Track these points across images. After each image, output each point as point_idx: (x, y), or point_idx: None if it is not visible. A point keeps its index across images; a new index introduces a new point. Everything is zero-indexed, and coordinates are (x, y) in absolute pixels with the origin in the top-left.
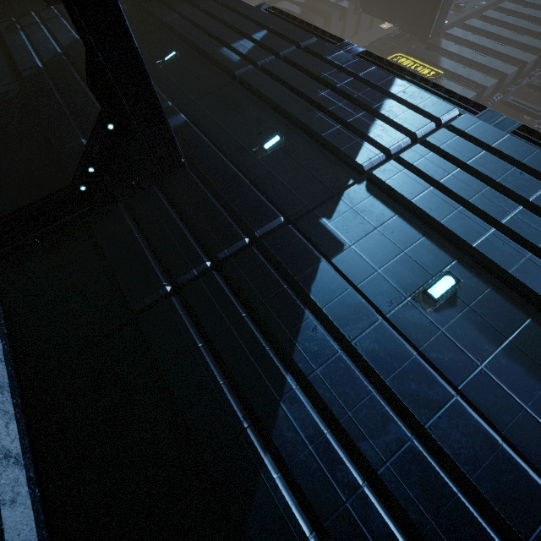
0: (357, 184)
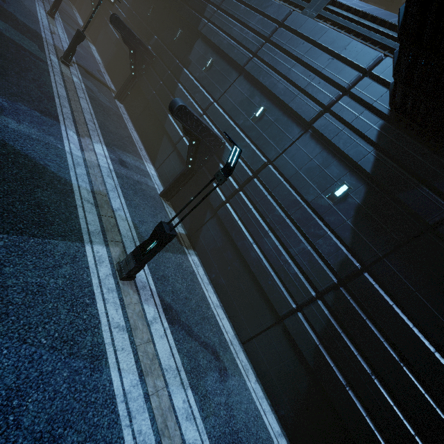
0: (199, 38)
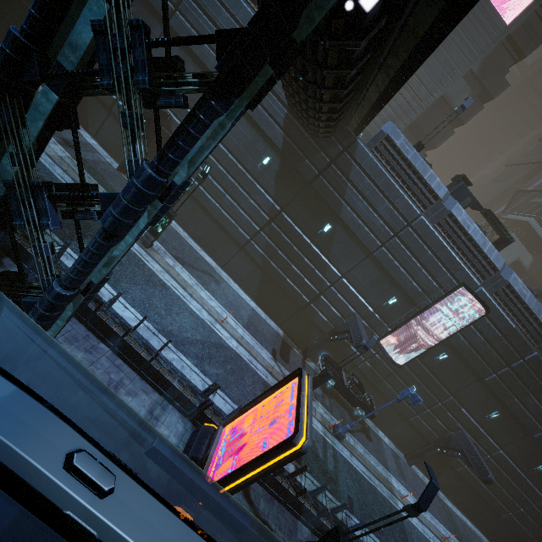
0: None
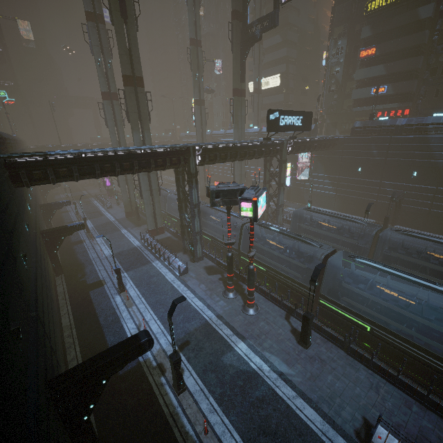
0: None
